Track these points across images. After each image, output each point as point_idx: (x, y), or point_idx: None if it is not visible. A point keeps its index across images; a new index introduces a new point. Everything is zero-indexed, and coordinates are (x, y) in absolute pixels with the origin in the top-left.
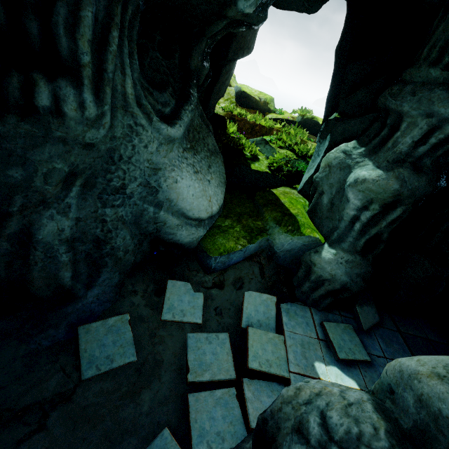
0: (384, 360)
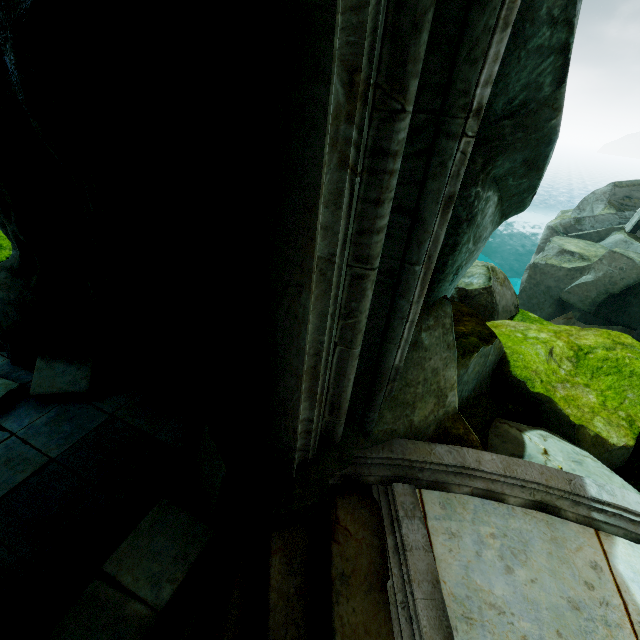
0: (2, 436)
